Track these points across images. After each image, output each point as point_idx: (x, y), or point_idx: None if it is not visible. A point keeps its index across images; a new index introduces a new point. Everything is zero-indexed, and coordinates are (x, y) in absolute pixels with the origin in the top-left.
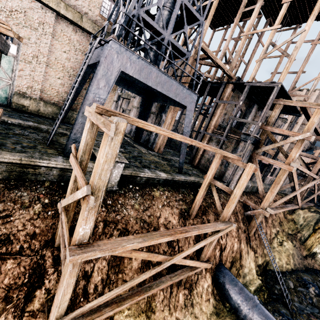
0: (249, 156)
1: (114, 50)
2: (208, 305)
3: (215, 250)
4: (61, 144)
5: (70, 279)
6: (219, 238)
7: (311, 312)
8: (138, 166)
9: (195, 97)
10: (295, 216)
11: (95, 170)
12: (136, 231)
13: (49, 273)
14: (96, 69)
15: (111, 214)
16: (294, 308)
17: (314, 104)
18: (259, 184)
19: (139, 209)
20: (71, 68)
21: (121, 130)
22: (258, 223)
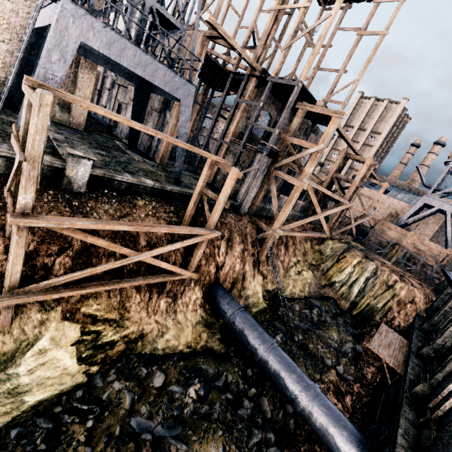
0: (266, 172)
1: (69, 12)
2: (195, 315)
3: (209, 266)
4: (9, 134)
5: (18, 249)
6: (216, 255)
7: (308, 328)
8: (118, 170)
9: (192, 89)
10: (323, 247)
11: (28, 141)
12: (108, 235)
13: (1, 259)
14: (47, 36)
15: (77, 216)
16: (292, 325)
17: (332, 111)
18: (274, 204)
19: (115, 215)
20: (21, 28)
21: (48, 103)
22: (269, 246)
